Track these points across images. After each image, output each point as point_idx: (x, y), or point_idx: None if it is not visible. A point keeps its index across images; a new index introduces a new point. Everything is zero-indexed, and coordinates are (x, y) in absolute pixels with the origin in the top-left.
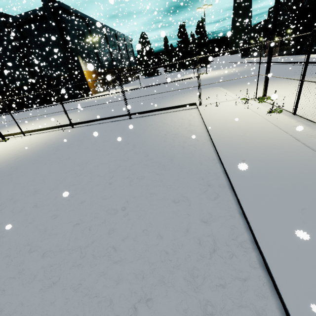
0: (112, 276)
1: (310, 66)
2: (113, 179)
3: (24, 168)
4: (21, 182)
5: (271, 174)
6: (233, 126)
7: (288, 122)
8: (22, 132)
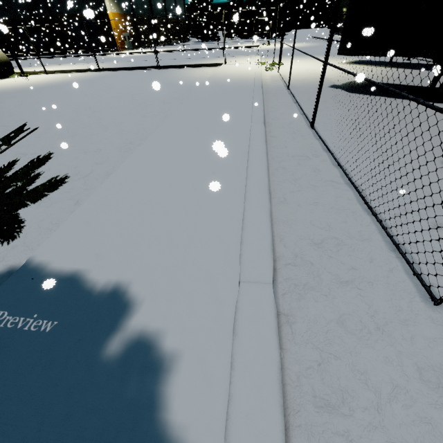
0: (132, 101)
1: None
2: (136, 88)
3: (65, 86)
4: (68, 89)
5: (222, 84)
6: (231, 73)
7: (268, 75)
8: (44, 69)
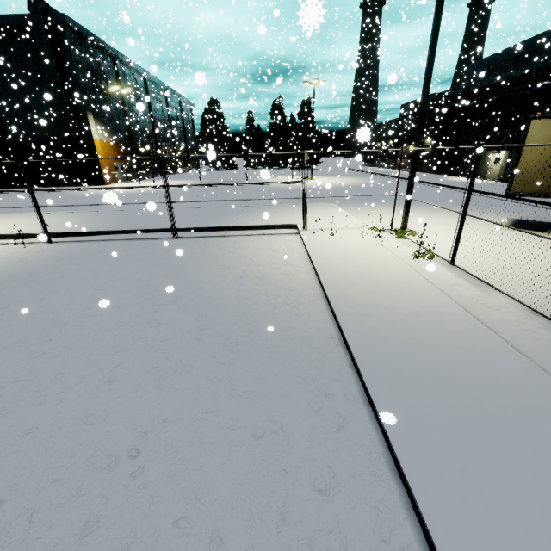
0: None
1: (459, 193)
2: (119, 371)
3: None
4: None
5: (438, 377)
6: (362, 275)
7: (445, 277)
8: None
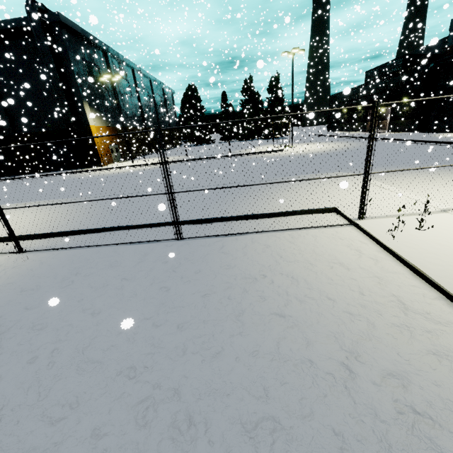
0: None
1: None
2: None
3: None
4: None
5: None
6: None
7: None
8: None
